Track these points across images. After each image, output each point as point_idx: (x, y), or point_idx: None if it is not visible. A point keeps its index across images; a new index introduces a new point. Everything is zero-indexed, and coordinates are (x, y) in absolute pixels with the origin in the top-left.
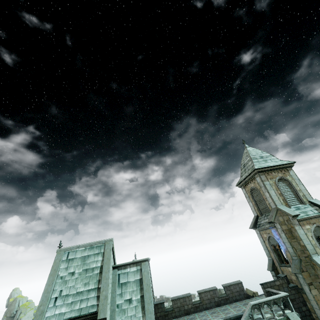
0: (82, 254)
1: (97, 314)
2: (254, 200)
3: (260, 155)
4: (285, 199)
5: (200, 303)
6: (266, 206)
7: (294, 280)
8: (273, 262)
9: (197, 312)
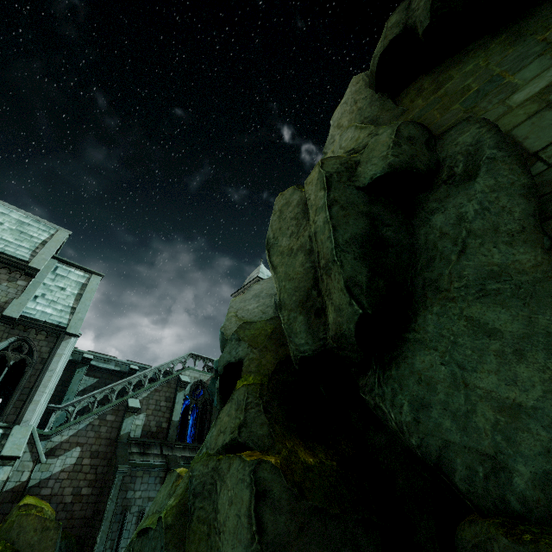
0: (20, 218)
1: (27, 263)
2: None
3: (268, 275)
4: None
5: None
6: None
7: None
8: None
9: None
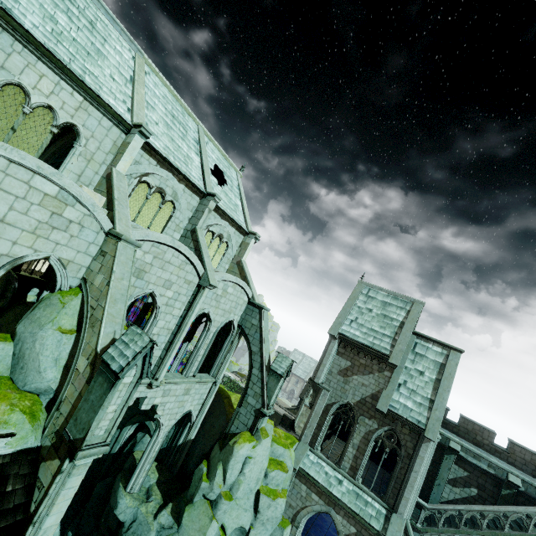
0: (383, 299)
1: (388, 357)
2: None
3: None
4: None
5: (506, 452)
6: None
7: None
8: None
9: (493, 456)
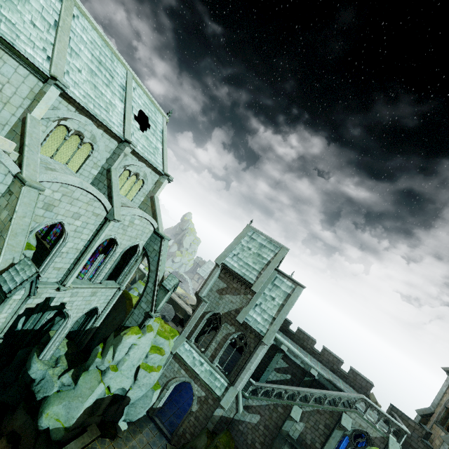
0: (261, 241)
1: (252, 285)
2: None
3: None
4: None
5: (319, 354)
6: None
7: (436, 444)
8: (430, 413)
9: (311, 355)
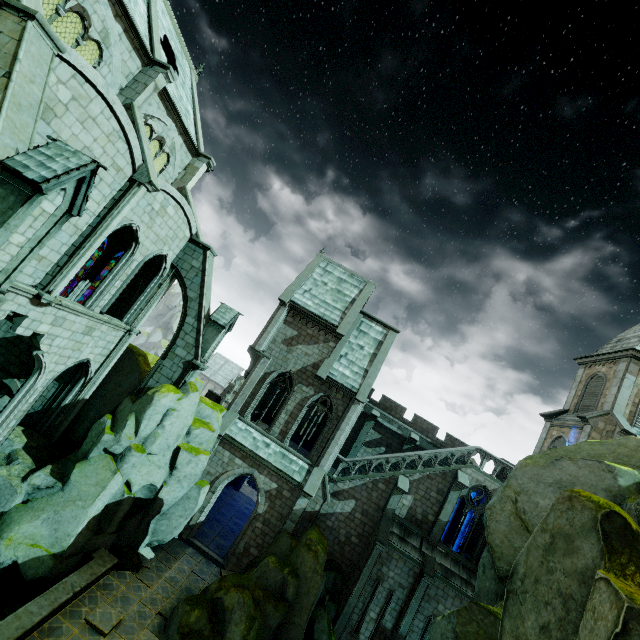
0: (340, 275)
1: (336, 328)
2: (584, 389)
3: None
4: (635, 414)
5: (411, 423)
6: (595, 404)
7: None
8: None
9: None
